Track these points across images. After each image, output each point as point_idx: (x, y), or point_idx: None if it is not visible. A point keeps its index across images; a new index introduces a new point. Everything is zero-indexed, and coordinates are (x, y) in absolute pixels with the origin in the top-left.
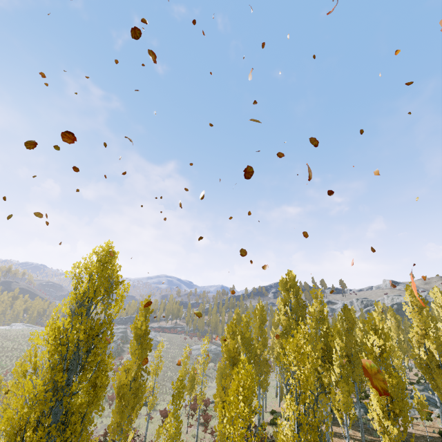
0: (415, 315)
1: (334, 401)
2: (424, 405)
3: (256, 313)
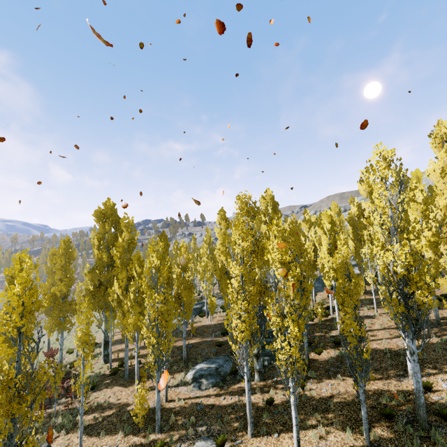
0: (221, 235)
1: (128, 325)
2: (214, 304)
3: (58, 251)
